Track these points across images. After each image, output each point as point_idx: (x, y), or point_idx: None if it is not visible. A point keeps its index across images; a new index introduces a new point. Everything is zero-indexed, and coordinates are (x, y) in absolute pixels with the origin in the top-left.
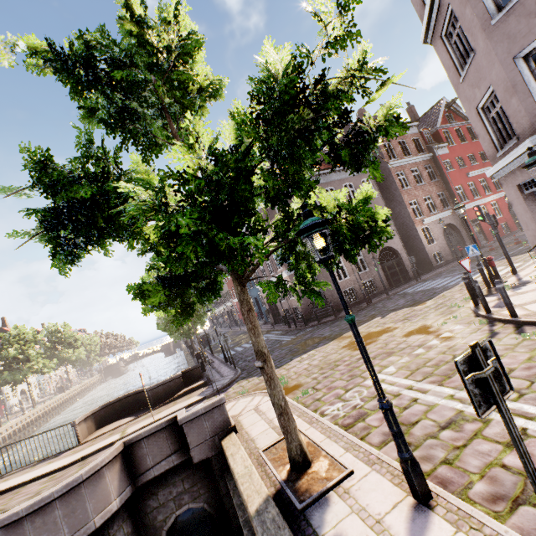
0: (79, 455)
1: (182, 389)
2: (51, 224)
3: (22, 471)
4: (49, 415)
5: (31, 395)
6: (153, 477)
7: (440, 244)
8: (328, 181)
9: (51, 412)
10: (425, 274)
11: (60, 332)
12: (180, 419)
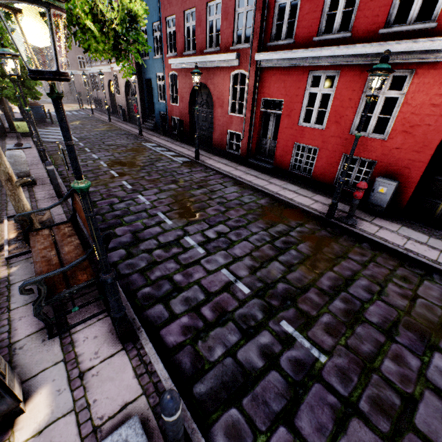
0: None
1: None
2: None
3: None
4: None
5: None
6: None
7: None
8: None
9: None
10: None
11: None
12: None
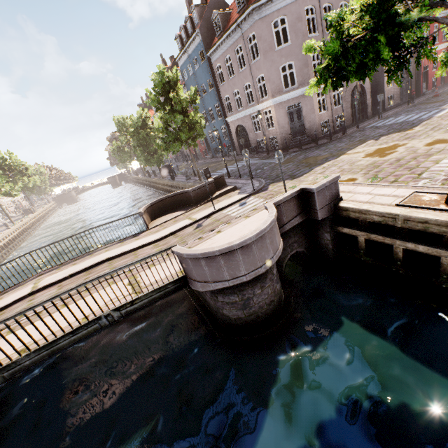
0: (163, 233)
1: (214, 192)
2: None
3: (114, 245)
4: (30, 230)
5: (7, 214)
6: None
7: (395, 87)
8: None
9: (31, 228)
10: (380, 114)
11: (7, 161)
12: (315, 188)
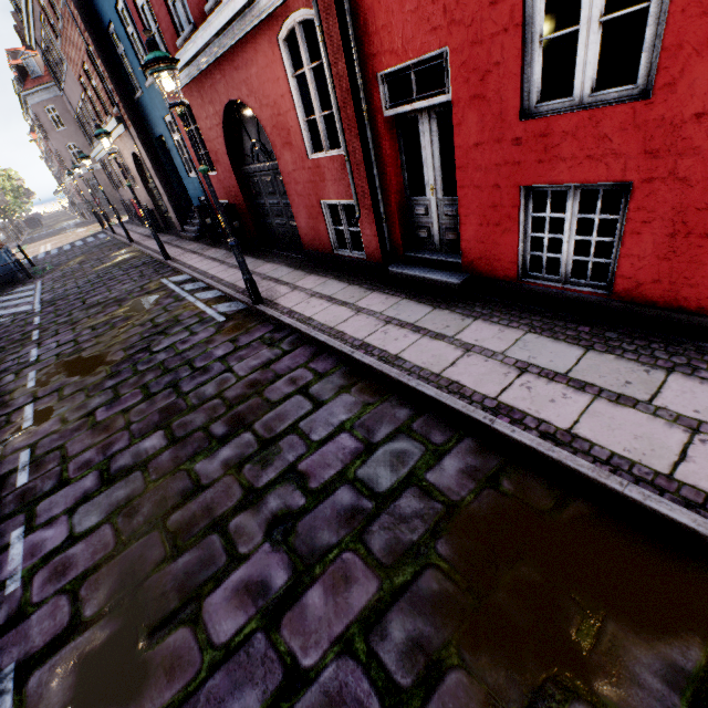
0: None
1: None
2: None
3: None
4: None
5: None
6: None
7: None
8: None
9: None
10: None
11: None
12: None
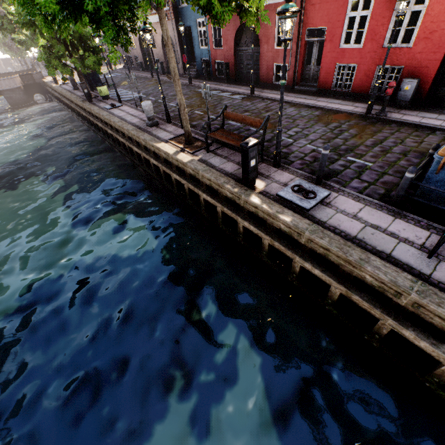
0: None
1: None
2: (3, 30)
3: None
4: None
5: None
6: (28, 85)
7: None
8: None
9: None
10: None
11: None
12: (32, 73)
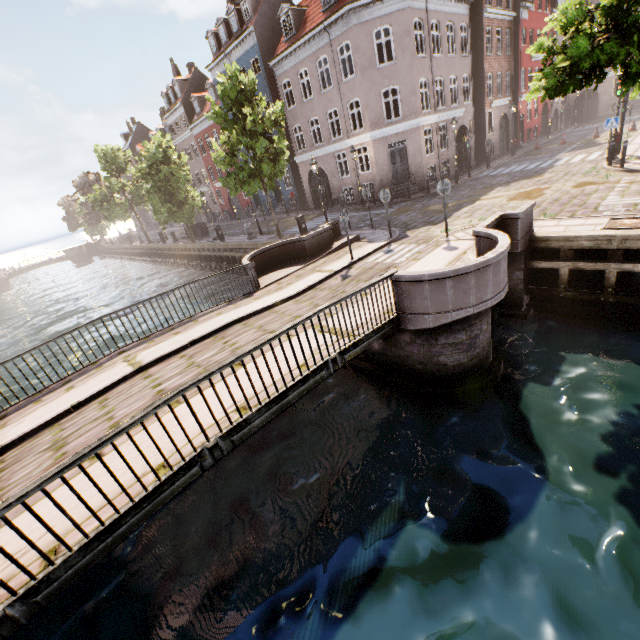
0: (293, 288)
1: (332, 243)
2: None
3: (223, 308)
4: None
5: None
6: None
7: (495, 135)
8: (436, 10)
9: None
10: (483, 165)
11: None
12: (522, 212)
